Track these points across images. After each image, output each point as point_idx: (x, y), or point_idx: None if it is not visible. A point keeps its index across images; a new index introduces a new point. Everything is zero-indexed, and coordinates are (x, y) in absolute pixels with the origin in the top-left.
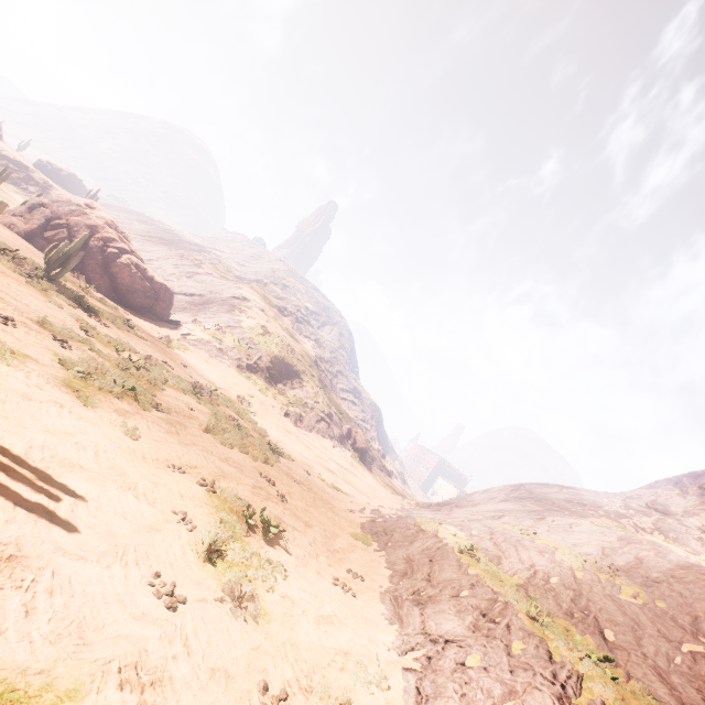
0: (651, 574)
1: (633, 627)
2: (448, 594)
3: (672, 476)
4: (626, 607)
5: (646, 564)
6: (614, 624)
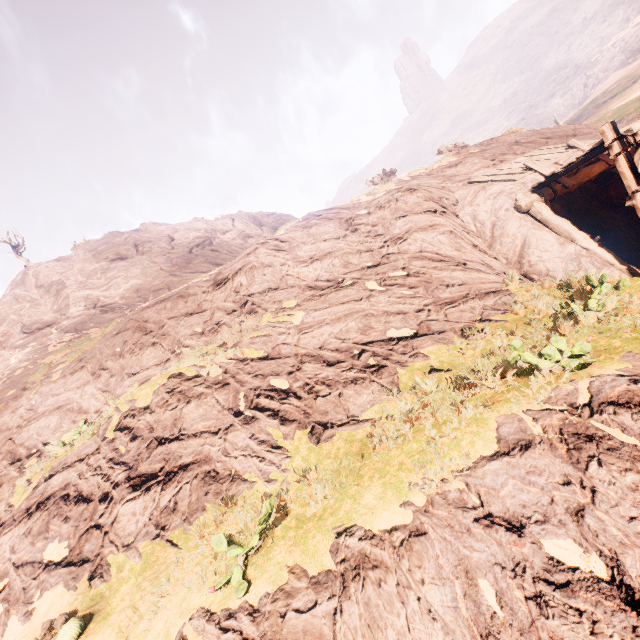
0: (228, 306)
1: (365, 315)
2: (630, 635)
3: (4, 298)
4: (322, 319)
5: (206, 309)
6: (369, 329)
